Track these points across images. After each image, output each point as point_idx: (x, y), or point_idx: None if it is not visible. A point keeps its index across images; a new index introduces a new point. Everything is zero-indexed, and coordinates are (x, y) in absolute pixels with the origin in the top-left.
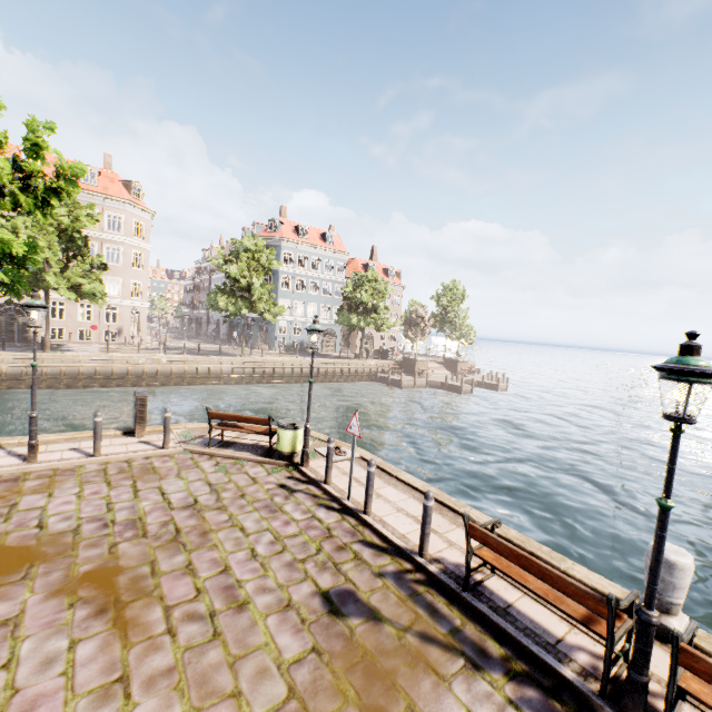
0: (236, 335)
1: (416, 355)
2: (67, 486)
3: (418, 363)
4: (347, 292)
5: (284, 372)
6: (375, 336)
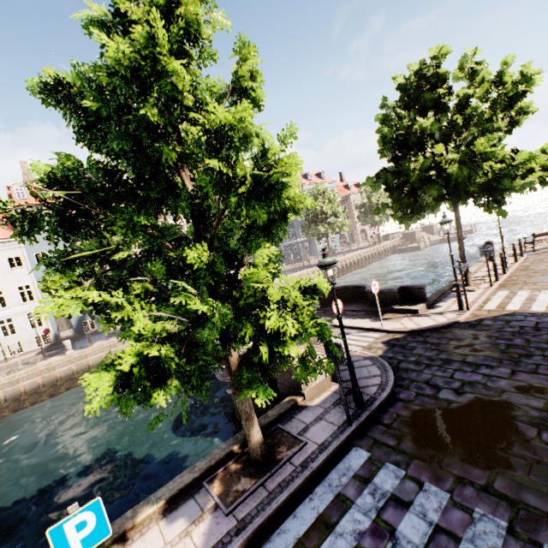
0: (292, 256)
1: (411, 229)
2: (546, 264)
3: (416, 233)
4: (363, 203)
5: (355, 262)
6: (366, 230)
